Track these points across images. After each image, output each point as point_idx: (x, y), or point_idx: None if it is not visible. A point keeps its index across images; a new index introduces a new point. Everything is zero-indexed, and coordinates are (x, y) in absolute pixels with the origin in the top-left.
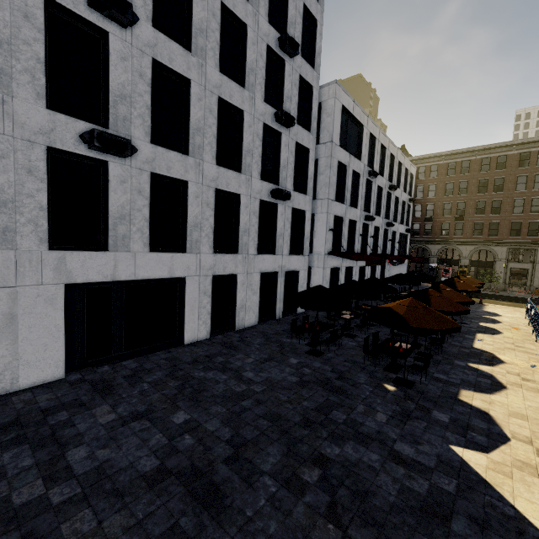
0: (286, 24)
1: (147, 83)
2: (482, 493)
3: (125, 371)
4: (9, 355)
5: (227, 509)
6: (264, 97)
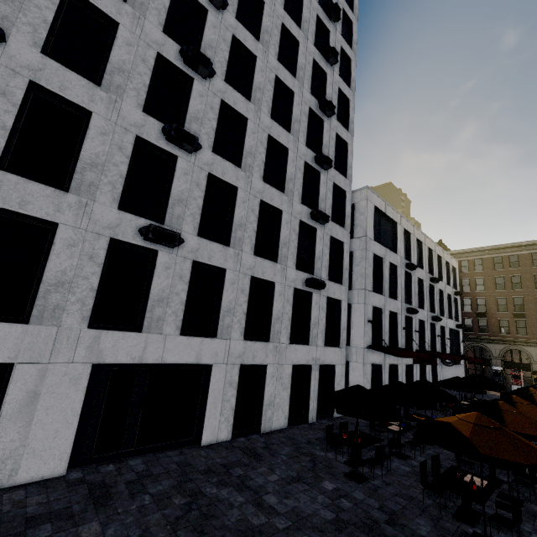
0: (321, 147)
1: (202, 190)
2: None
3: (129, 475)
4: (18, 440)
5: None
6: (301, 199)
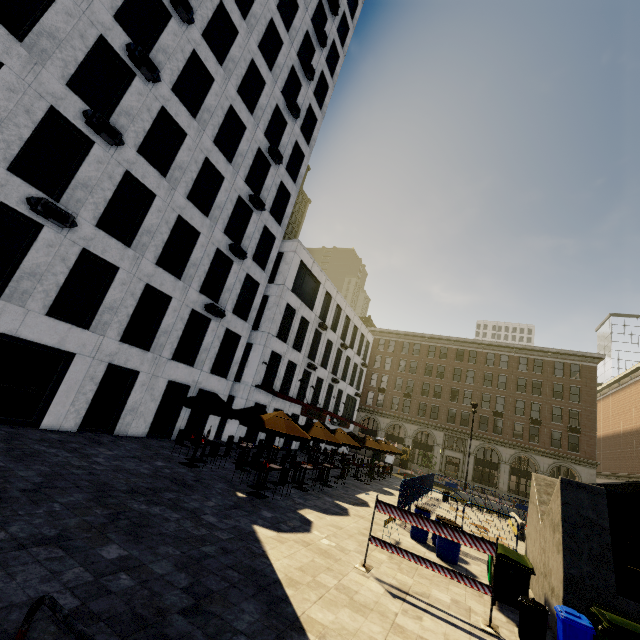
0: (262, 188)
1: (114, 184)
2: (248, 543)
3: None
4: None
5: (1, 508)
6: (226, 230)
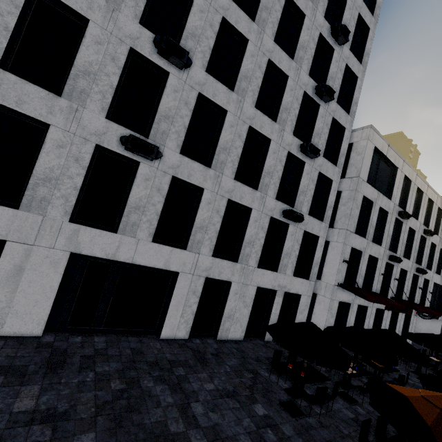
0: (326, 78)
1: (190, 110)
2: None
3: (88, 349)
4: (5, 302)
5: None
6: (294, 131)
